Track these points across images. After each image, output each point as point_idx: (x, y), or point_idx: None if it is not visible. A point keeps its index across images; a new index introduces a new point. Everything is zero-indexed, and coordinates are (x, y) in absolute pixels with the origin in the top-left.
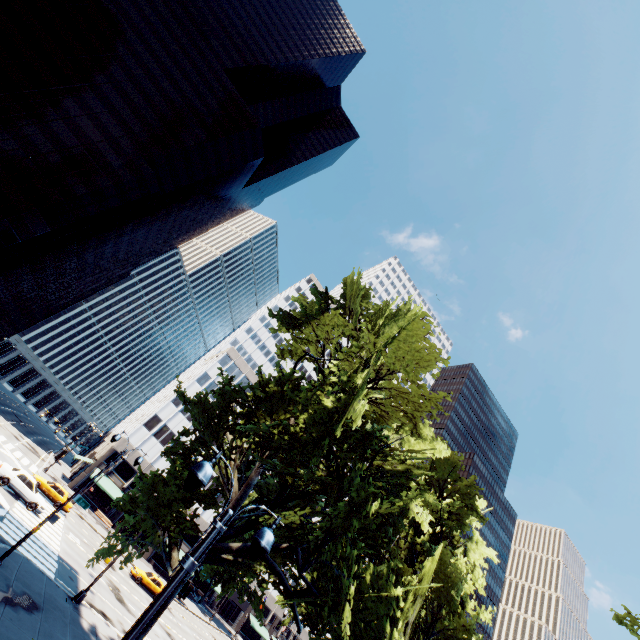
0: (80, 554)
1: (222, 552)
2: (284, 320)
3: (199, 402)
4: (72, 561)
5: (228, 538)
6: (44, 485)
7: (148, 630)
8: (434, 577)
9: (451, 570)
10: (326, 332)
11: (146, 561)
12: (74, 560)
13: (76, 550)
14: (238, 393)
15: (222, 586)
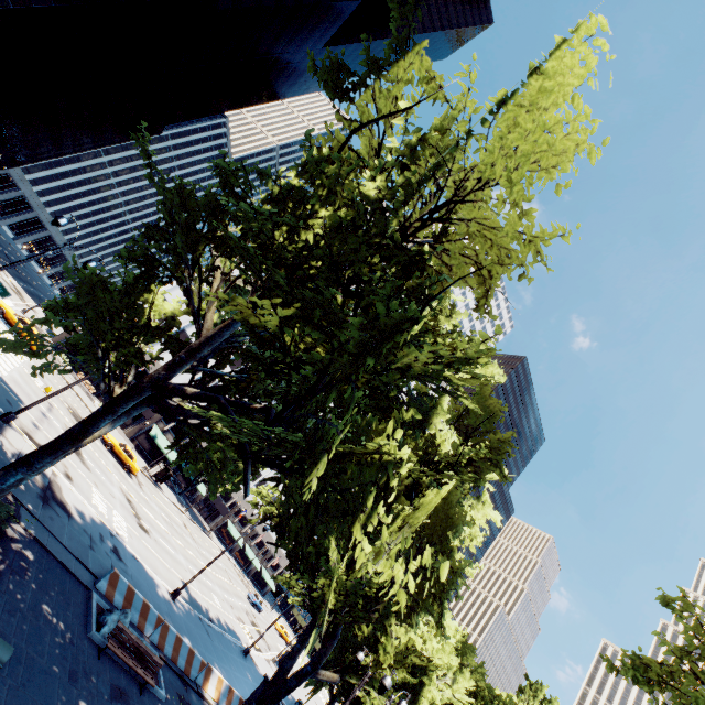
0: (37, 393)
1: (172, 393)
2: (332, 82)
3: (179, 191)
4: (20, 391)
5: None
6: (9, 314)
7: (59, 454)
8: (432, 514)
9: (455, 511)
10: (396, 103)
11: (129, 439)
12: (24, 392)
13: (33, 387)
14: (236, 182)
15: (179, 452)
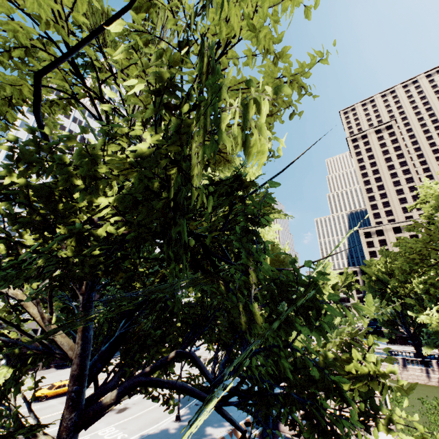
0: None
1: (98, 416)
2: None
3: None
4: None
5: (98, 373)
6: None
7: None
8: (272, 266)
9: (283, 256)
10: (56, 1)
11: (46, 370)
12: None
13: None
14: None
15: None
